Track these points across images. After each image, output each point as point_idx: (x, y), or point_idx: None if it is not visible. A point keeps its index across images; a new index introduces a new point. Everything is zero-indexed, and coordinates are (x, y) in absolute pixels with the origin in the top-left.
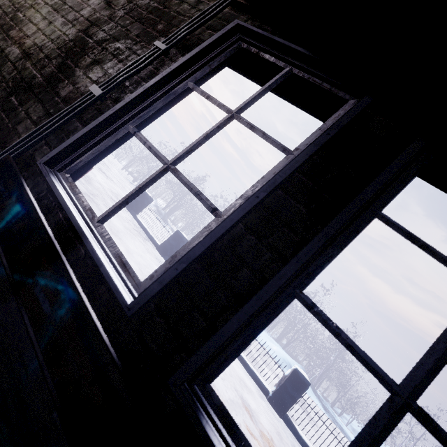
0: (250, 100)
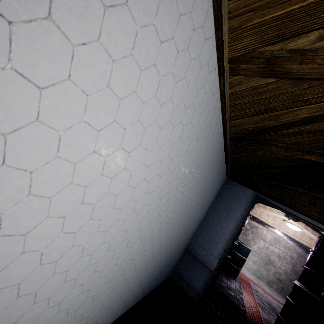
0: None
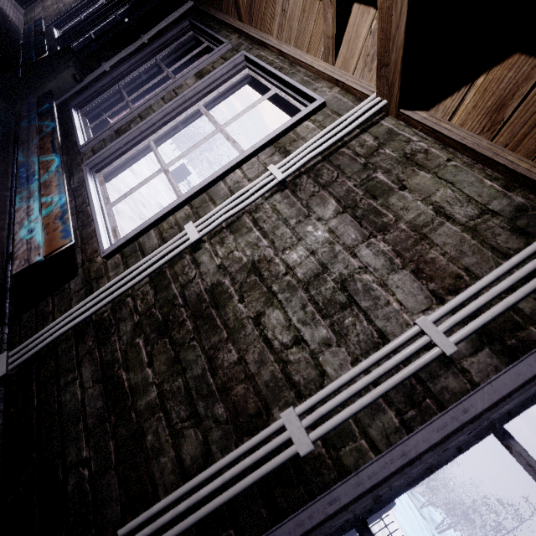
0: None
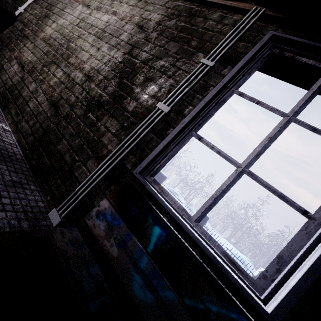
0: (303, 103)
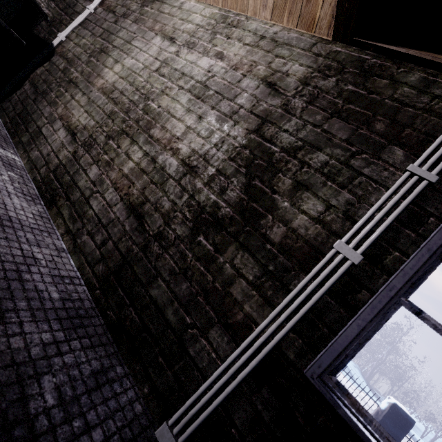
0: None
